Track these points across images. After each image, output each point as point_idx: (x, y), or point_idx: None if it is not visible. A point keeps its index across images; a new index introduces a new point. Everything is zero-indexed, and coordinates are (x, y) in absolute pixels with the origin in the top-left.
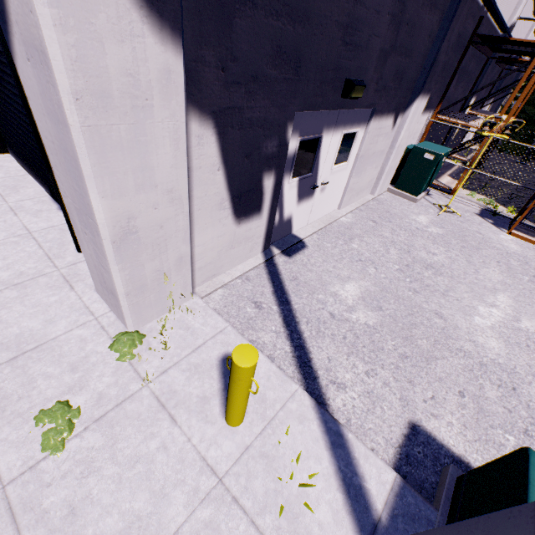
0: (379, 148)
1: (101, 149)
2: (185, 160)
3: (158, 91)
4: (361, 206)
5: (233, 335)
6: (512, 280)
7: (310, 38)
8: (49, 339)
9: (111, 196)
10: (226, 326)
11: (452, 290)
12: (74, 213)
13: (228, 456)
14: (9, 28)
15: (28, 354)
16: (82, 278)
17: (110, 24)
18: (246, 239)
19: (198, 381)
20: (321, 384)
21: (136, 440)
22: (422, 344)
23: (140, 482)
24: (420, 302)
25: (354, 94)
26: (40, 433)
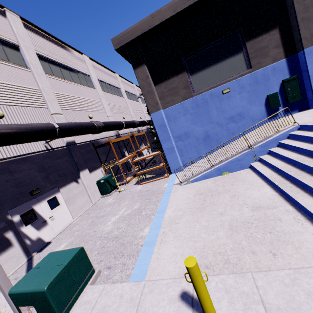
0: (78, 191)
1: None
2: None
3: None
4: (86, 211)
5: None
6: (131, 201)
7: (0, 196)
8: None
9: None
10: None
11: (105, 219)
12: None
13: None
14: None
15: None
16: None
17: None
18: (10, 258)
19: None
20: None
21: None
22: (82, 245)
23: None
24: (90, 231)
25: (35, 193)
26: None
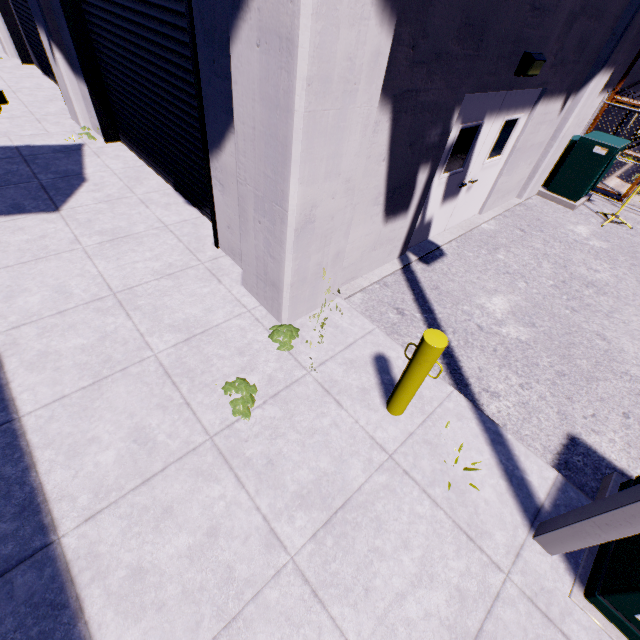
0: (539, 139)
1: (311, 135)
2: (367, 148)
3: (365, 75)
4: (505, 212)
5: (382, 337)
6: None
7: (499, 6)
8: (213, 326)
9: (306, 183)
10: (374, 328)
11: (618, 312)
12: (250, 201)
13: (394, 439)
14: (241, 14)
15: (199, 337)
16: (226, 273)
17: (348, 9)
18: (387, 241)
19: (355, 374)
20: (473, 391)
21: (310, 417)
22: (582, 364)
23: (321, 449)
24: (578, 321)
25: (531, 72)
26: (228, 401)
